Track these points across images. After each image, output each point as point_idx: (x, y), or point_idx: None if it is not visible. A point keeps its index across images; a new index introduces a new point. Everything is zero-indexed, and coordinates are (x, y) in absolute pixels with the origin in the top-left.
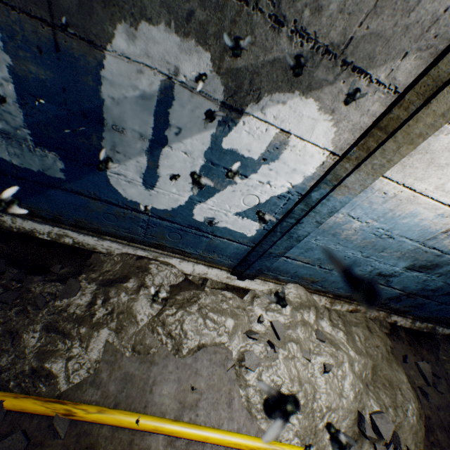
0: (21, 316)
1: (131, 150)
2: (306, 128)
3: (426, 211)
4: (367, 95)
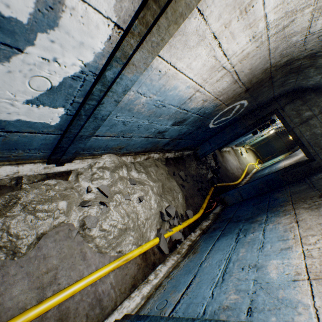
0: None
1: None
2: None
3: (182, 84)
4: None
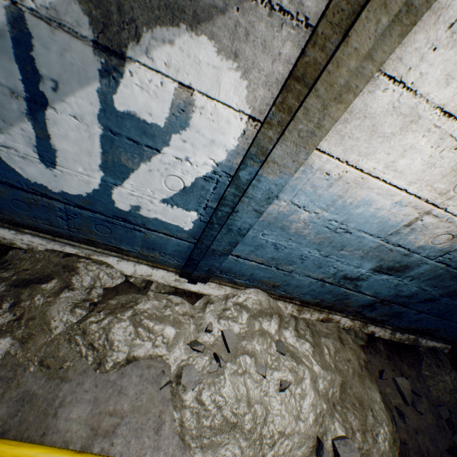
0: None
1: (9, 113)
2: (210, 81)
3: (381, 198)
4: (273, 31)
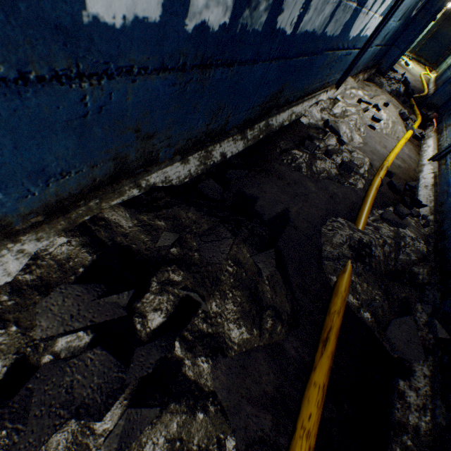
0: (343, 154)
1: None
2: None
3: None
4: None
